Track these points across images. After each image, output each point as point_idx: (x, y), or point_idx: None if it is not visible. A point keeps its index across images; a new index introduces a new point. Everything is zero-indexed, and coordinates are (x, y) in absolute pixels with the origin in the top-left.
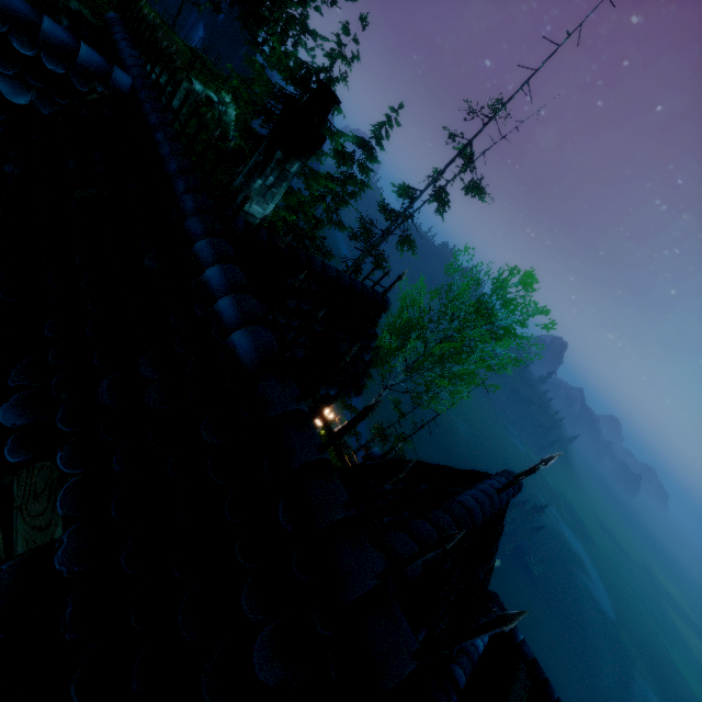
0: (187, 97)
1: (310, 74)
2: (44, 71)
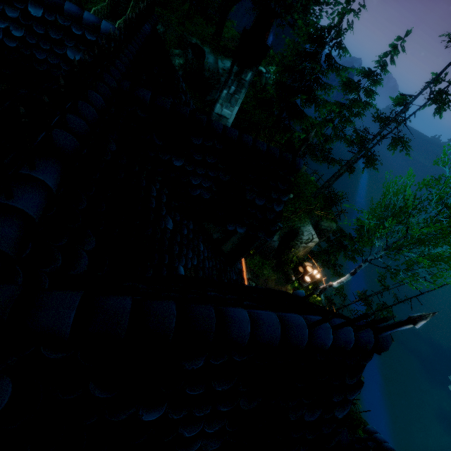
0: (128, 24)
1: (324, 32)
2: (86, 41)
